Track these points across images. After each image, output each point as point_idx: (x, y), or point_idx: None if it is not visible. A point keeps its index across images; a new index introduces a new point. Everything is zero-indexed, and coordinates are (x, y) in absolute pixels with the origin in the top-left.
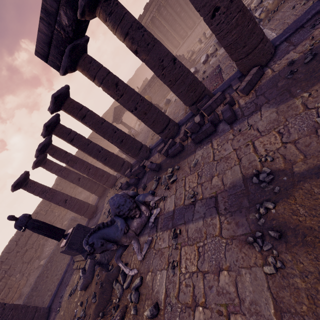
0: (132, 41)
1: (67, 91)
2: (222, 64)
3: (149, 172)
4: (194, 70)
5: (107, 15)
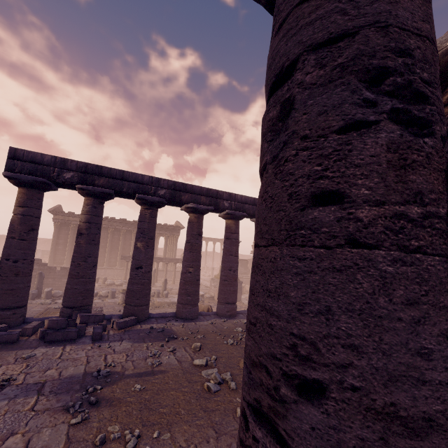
0: (88, 228)
1: None
2: (106, 308)
3: None
4: None
5: (92, 205)
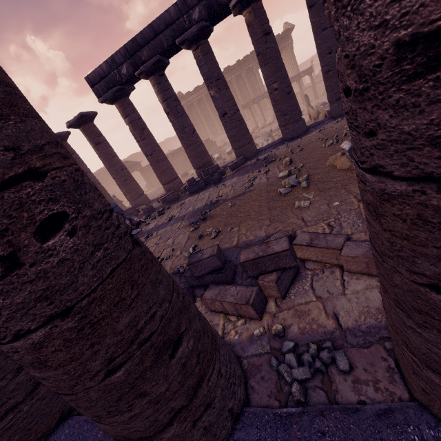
0: (168, 106)
1: (94, 116)
2: None
3: (141, 215)
4: (219, 156)
5: (157, 83)
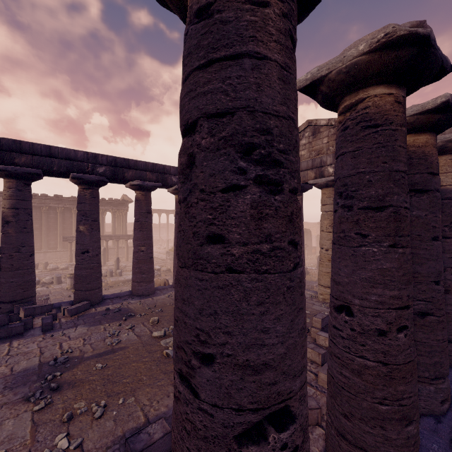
0: (15, 215)
1: None
2: (52, 295)
3: None
4: None
5: (16, 188)
